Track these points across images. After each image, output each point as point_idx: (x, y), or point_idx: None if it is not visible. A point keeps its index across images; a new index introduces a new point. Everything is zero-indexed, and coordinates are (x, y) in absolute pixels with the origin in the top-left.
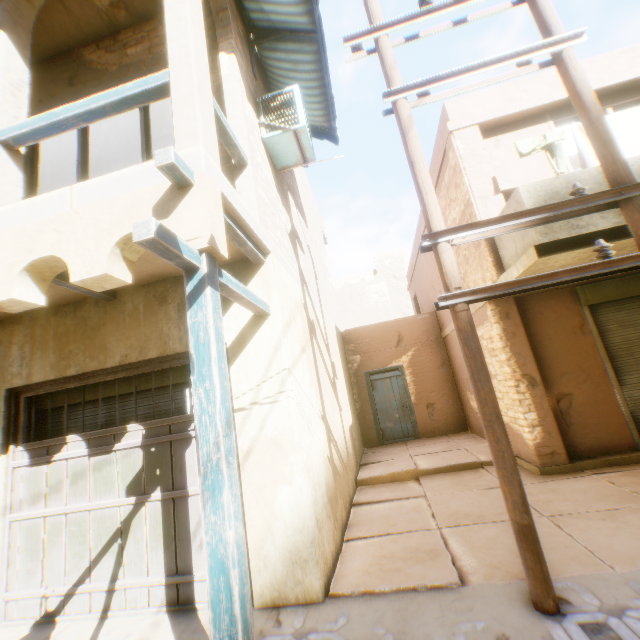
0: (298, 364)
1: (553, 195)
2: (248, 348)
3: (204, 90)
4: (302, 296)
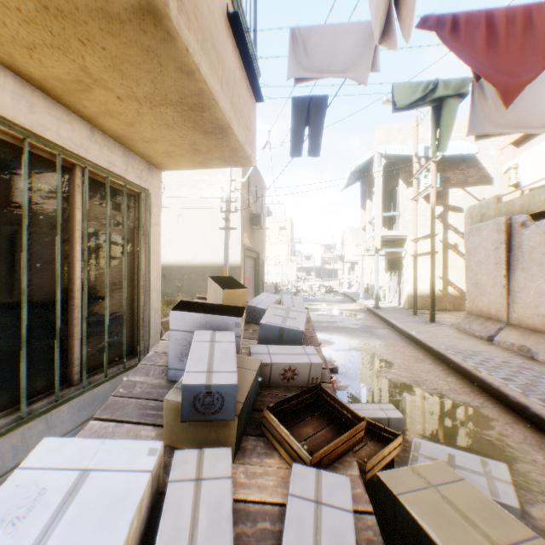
0: (418, 262)
1: (469, 213)
2: (405, 258)
3: (378, 216)
4: (441, 237)
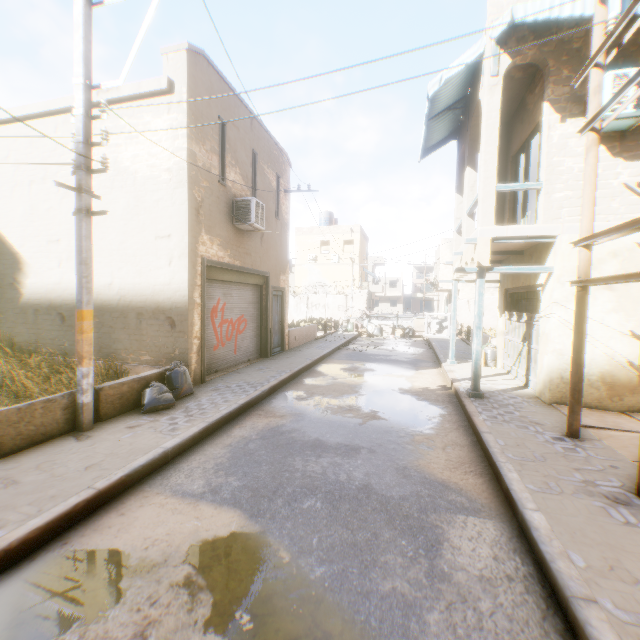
0: None
1: None
2: (545, 288)
3: (487, 193)
4: None
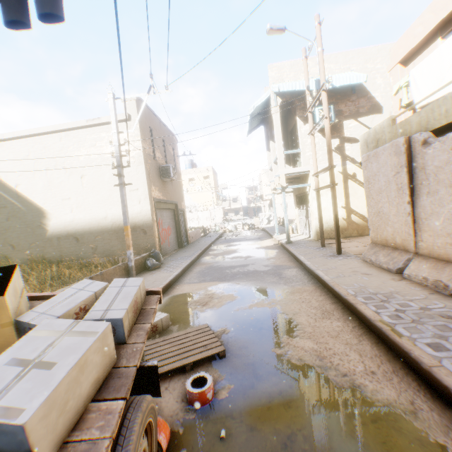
0: (322, 195)
1: (364, 141)
2: (309, 193)
3: (280, 155)
4: (340, 169)
